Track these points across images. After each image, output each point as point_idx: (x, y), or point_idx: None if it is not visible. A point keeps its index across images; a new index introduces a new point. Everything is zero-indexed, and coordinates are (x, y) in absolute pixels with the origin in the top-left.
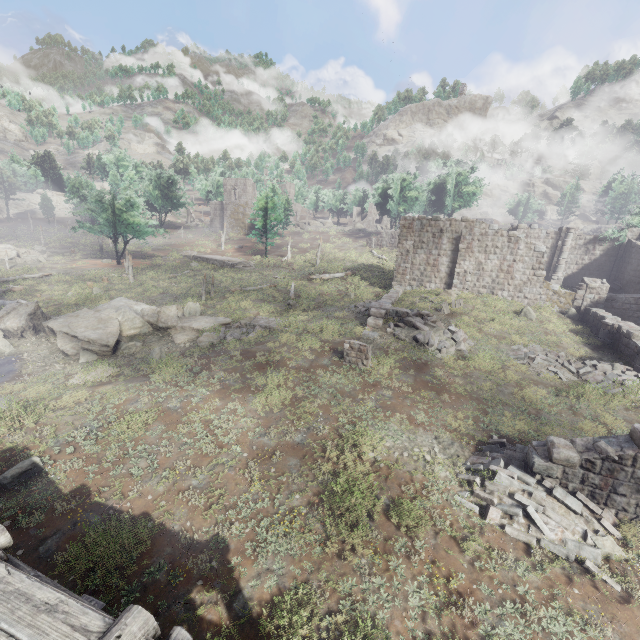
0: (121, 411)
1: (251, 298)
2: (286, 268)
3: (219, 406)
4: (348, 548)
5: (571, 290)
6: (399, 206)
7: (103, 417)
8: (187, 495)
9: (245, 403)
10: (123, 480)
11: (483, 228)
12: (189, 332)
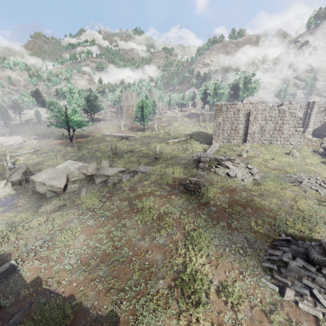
0: (62, 228)
1: (136, 155)
2: (155, 137)
3: (116, 222)
4: (194, 321)
5: (318, 137)
6: (213, 98)
7: (52, 232)
8: (96, 282)
9: (131, 219)
10: (60, 273)
11: (263, 106)
12: (103, 177)
